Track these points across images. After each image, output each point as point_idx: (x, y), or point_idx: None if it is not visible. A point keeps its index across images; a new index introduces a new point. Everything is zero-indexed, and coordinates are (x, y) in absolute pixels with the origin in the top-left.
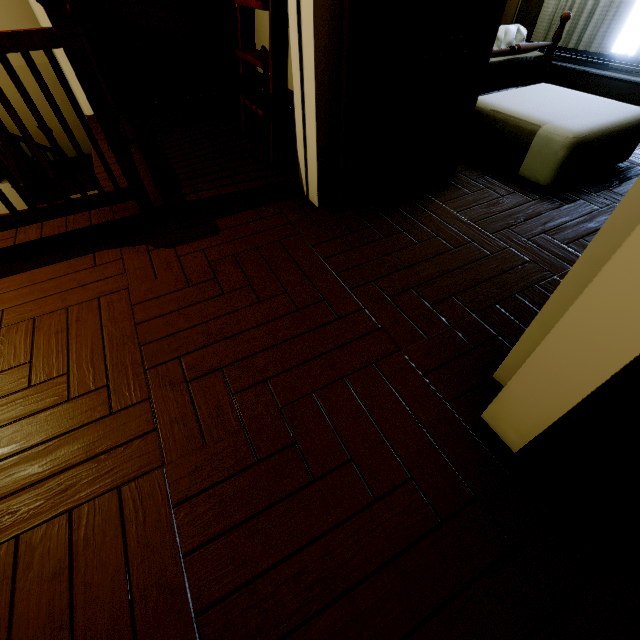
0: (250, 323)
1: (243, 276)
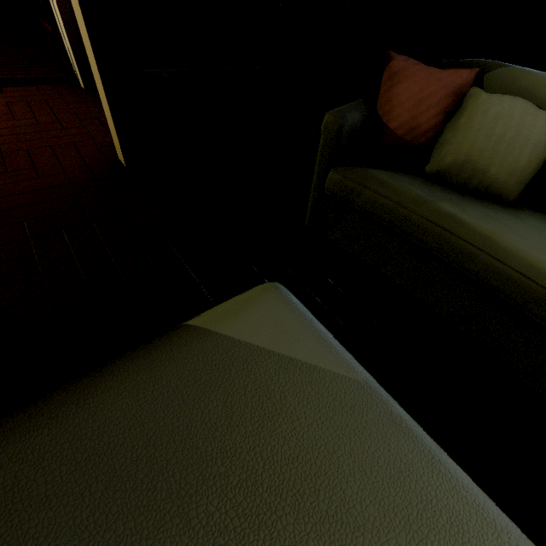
0: (2, 127)
1: (9, 110)
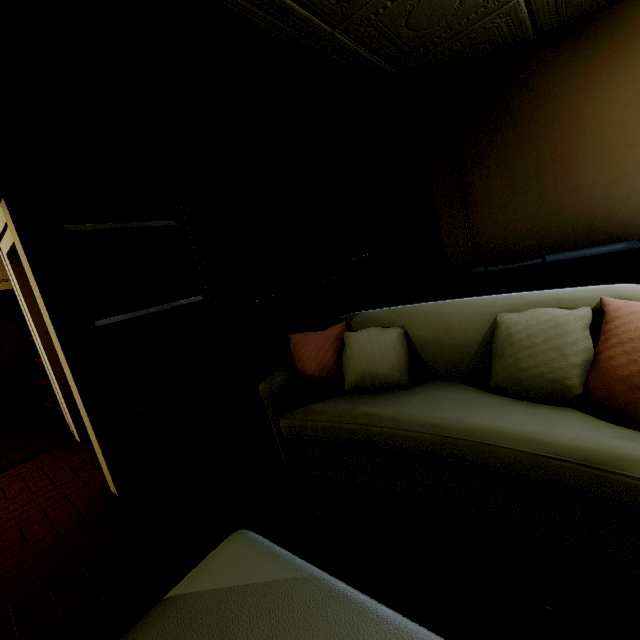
0: None
1: (3, 494)
